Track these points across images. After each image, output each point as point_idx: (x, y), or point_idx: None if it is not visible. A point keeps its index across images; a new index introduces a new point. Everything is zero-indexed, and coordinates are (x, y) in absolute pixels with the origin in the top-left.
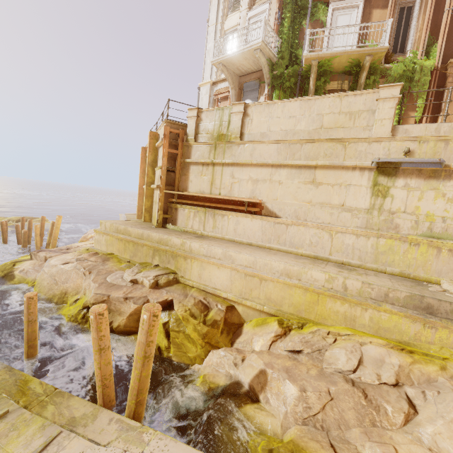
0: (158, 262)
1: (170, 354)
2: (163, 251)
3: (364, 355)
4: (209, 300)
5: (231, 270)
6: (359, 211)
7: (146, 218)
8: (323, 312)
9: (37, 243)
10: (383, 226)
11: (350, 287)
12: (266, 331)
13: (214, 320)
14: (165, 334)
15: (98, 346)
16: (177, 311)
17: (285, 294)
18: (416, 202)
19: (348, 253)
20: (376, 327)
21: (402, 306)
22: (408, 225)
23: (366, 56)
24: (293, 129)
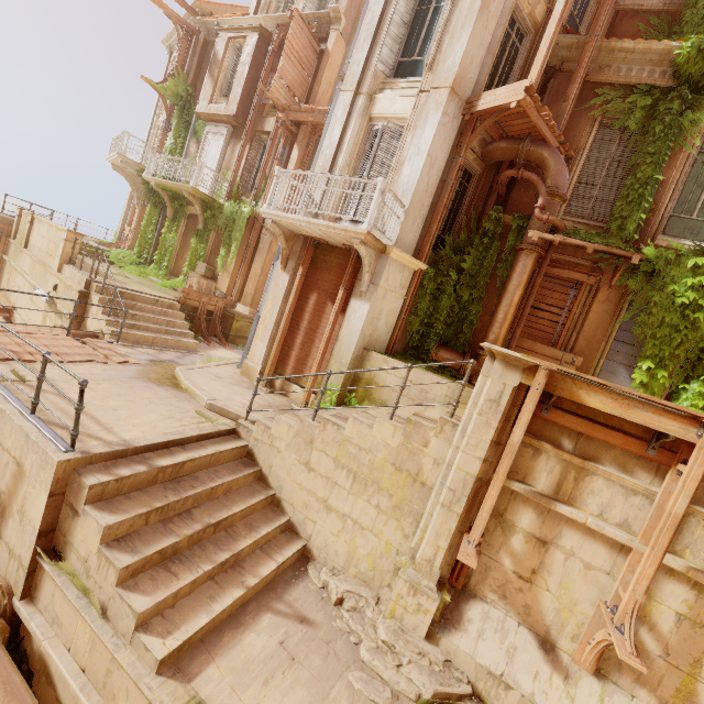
0: None
1: None
2: None
3: None
4: None
5: None
6: None
7: None
8: None
9: None
10: None
11: None
12: None
13: None
14: None
15: None
16: None
17: None
18: None
19: None
20: None
21: None
22: None
23: (183, 191)
24: (41, 248)
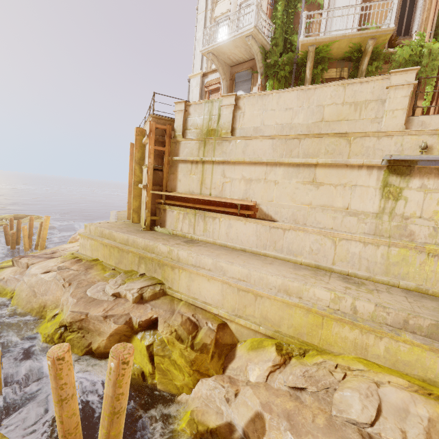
0: (144, 270)
1: (155, 381)
2: (149, 259)
3: (382, 401)
4: (199, 317)
5: (222, 283)
6: (367, 215)
7: (134, 219)
8: (328, 337)
9: (26, 244)
10: (395, 233)
11: (361, 309)
12: (262, 358)
13: (203, 344)
14: (149, 358)
15: (59, 397)
16: (161, 333)
17: (284, 313)
18: (435, 205)
19: (354, 263)
20: (394, 359)
21: (425, 336)
22: (424, 232)
23: (369, 40)
24: (290, 123)
